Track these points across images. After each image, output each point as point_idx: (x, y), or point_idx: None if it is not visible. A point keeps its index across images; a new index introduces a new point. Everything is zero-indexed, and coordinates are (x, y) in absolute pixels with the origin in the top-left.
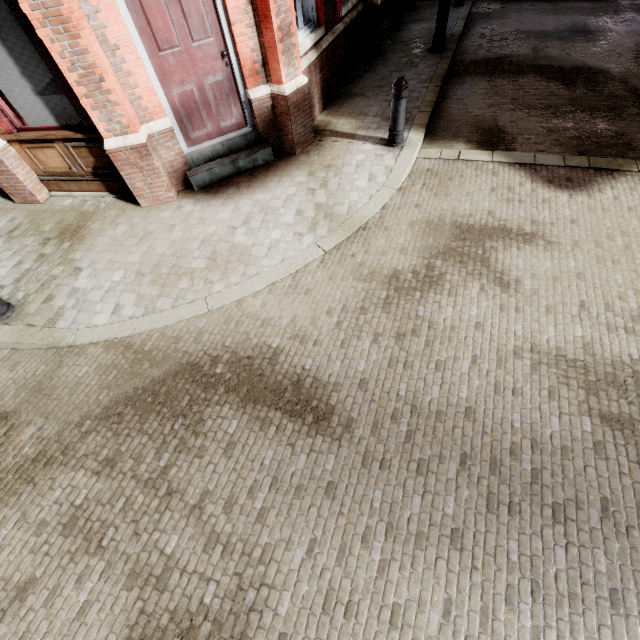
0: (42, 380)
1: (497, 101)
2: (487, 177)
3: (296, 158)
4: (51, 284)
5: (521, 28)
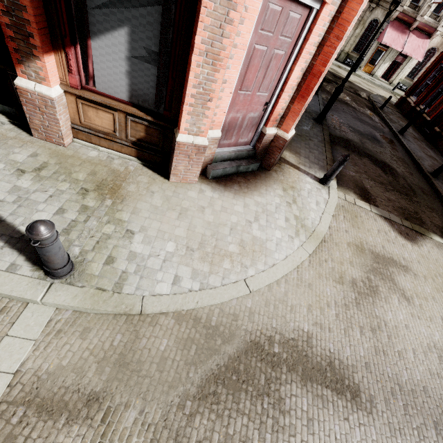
0: (123, 352)
1: (358, 170)
2: (373, 221)
3: (270, 173)
4: (107, 243)
5: (349, 124)
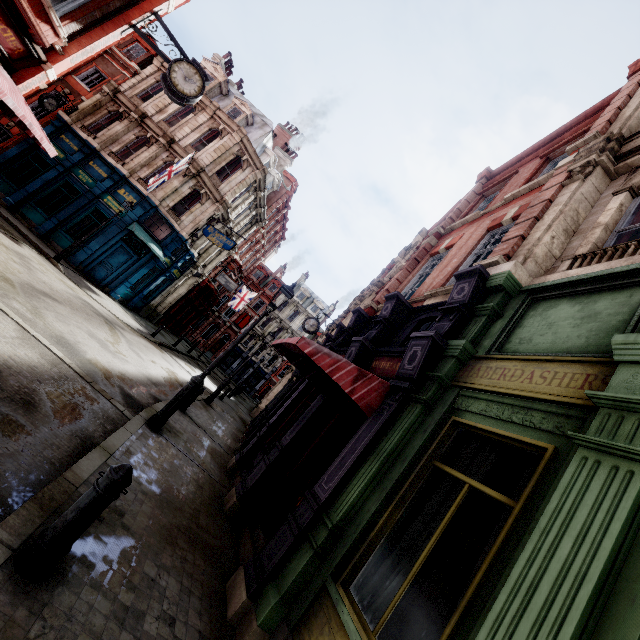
0: None
1: None
2: None
3: None
4: None
5: None
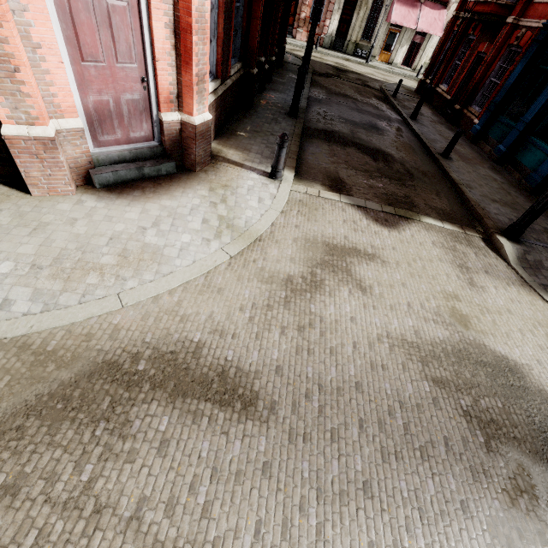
0: None
1: (336, 160)
2: (339, 212)
3: (196, 174)
4: None
5: (341, 115)
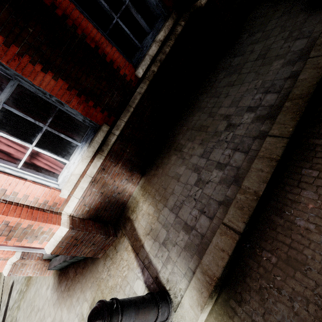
0: None
1: None
2: None
3: (98, 263)
4: None
5: None
